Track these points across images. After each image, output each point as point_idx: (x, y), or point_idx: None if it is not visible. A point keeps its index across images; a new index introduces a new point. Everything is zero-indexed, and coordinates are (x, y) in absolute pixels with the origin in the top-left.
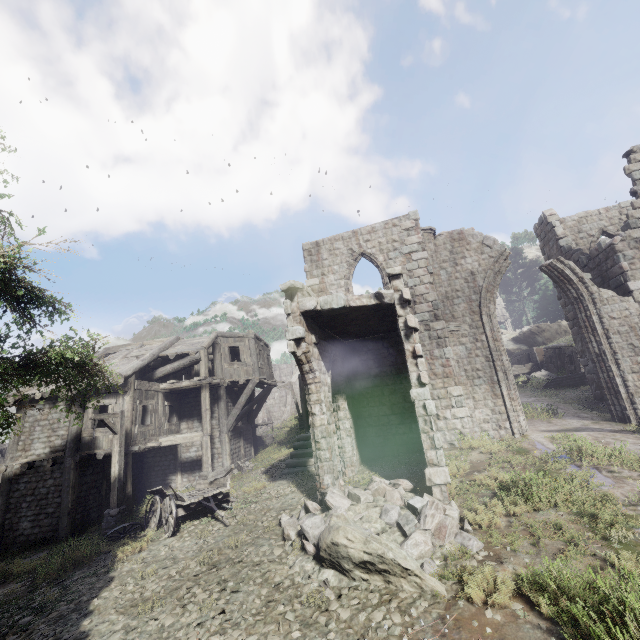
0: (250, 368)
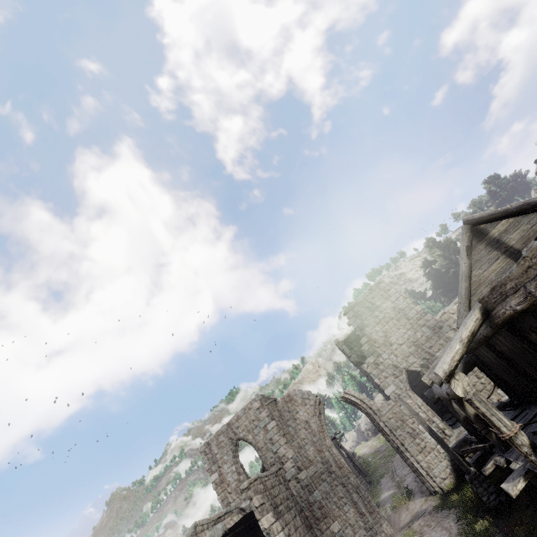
0: None
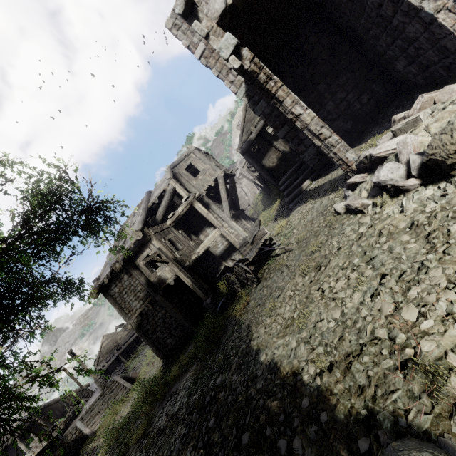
0: (210, 171)
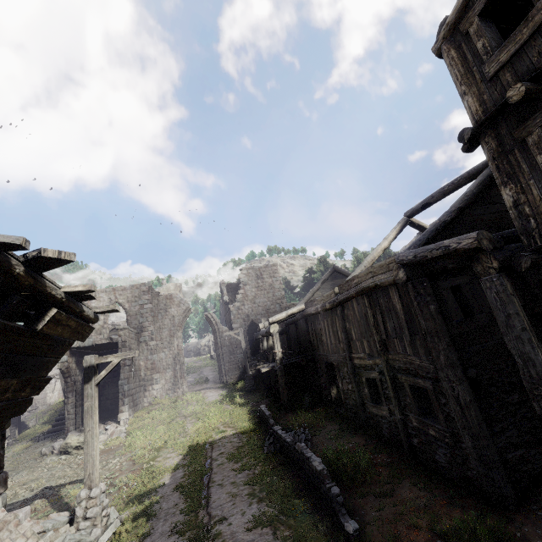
0: None
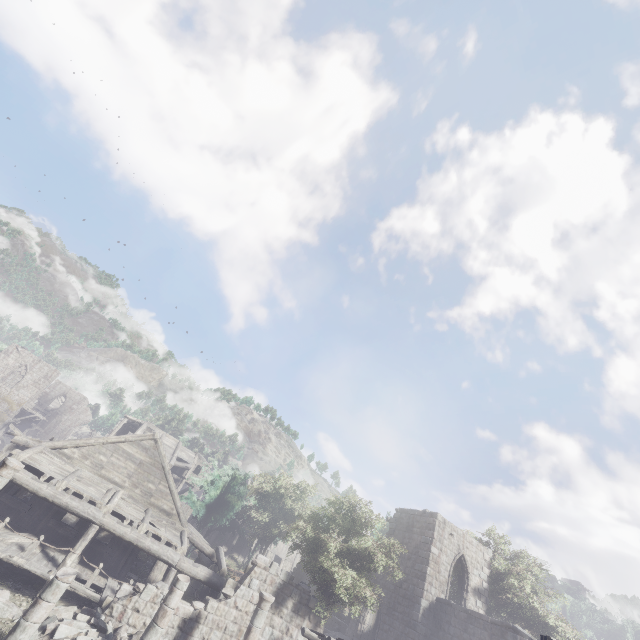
0: None
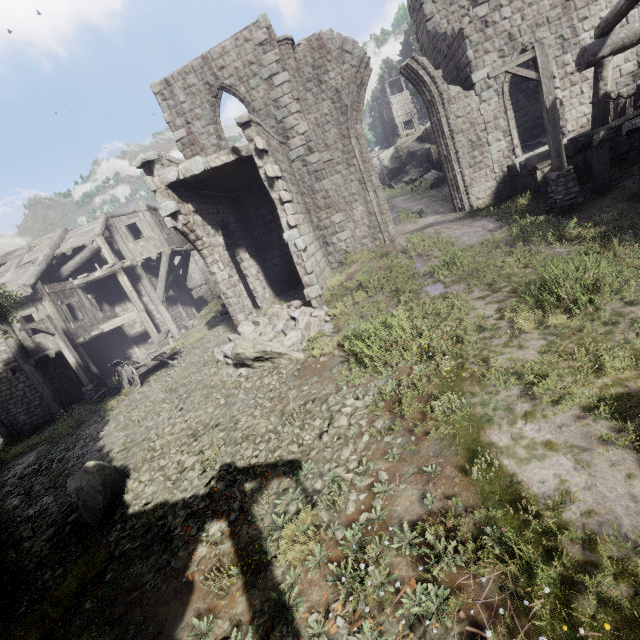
0: (157, 242)
